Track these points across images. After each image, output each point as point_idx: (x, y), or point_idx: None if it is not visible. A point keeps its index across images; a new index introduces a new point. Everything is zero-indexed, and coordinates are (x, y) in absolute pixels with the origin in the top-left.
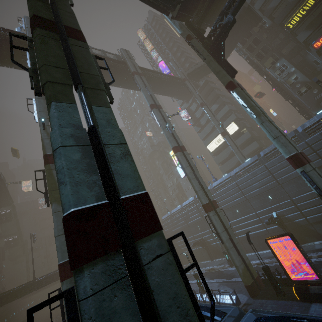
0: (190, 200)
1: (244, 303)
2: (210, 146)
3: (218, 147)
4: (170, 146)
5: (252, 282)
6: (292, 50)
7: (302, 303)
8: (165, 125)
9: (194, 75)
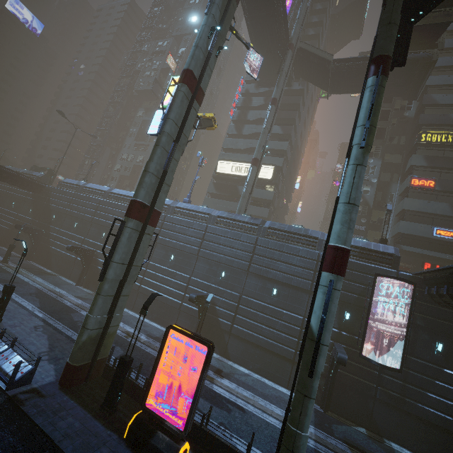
0: (131, 194)
1: (36, 387)
2: (223, 164)
3: (229, 175)
4: (186, 63)
5: (86, 363)
6: (393, 164)
7: (122, 447)
8: (215, 27)
9: (304, 61)
